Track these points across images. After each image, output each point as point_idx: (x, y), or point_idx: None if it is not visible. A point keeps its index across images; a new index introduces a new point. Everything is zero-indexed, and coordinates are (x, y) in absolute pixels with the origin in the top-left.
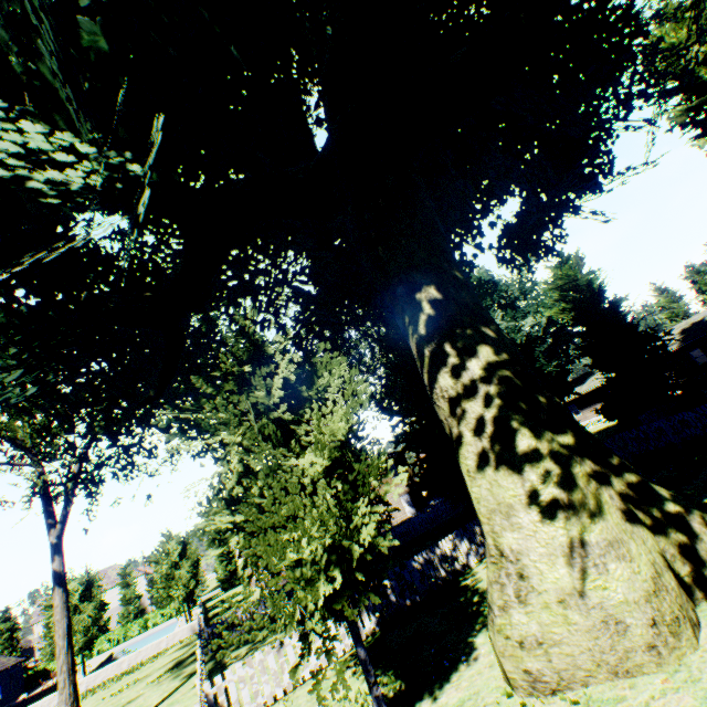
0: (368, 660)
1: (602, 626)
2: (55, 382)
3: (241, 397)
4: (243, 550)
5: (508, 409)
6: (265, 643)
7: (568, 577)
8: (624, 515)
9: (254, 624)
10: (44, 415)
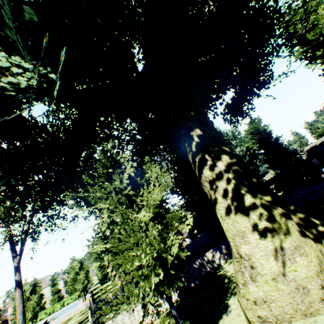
0: (178, 316)
1: (296, 290)
2: (15, 184)
3: (107, 184)
4: (110, 264)
5: (239, 184)
6: (123, 310)
7: (276, 266)
8: (300, 233)
9: (118, 301)
10: (11, 202)
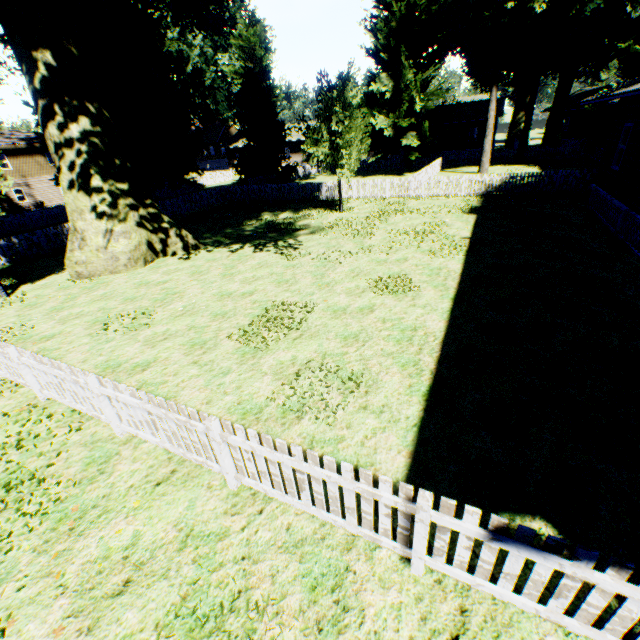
0: None
1: (111, 259)
2: None
3: None
4: None
5: (92, 163)
6: None
7: (103, 242)
8: (138, 224)
9: None
10: None
